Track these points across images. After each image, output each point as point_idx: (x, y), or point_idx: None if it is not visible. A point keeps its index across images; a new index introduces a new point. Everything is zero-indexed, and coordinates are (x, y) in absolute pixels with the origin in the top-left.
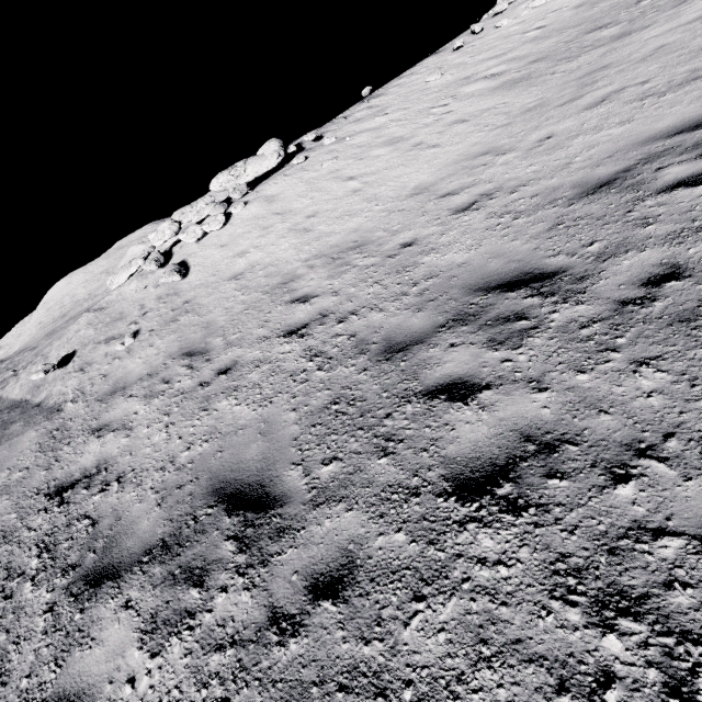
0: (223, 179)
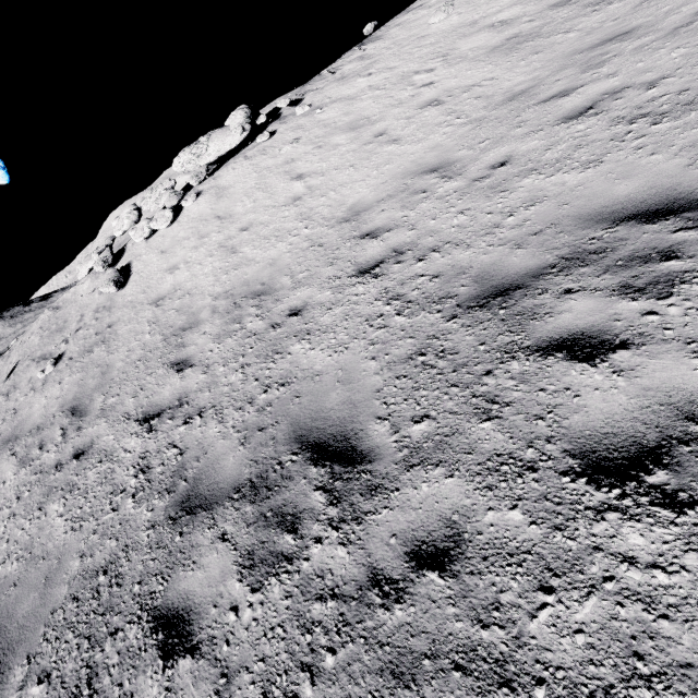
0: (184, 158)
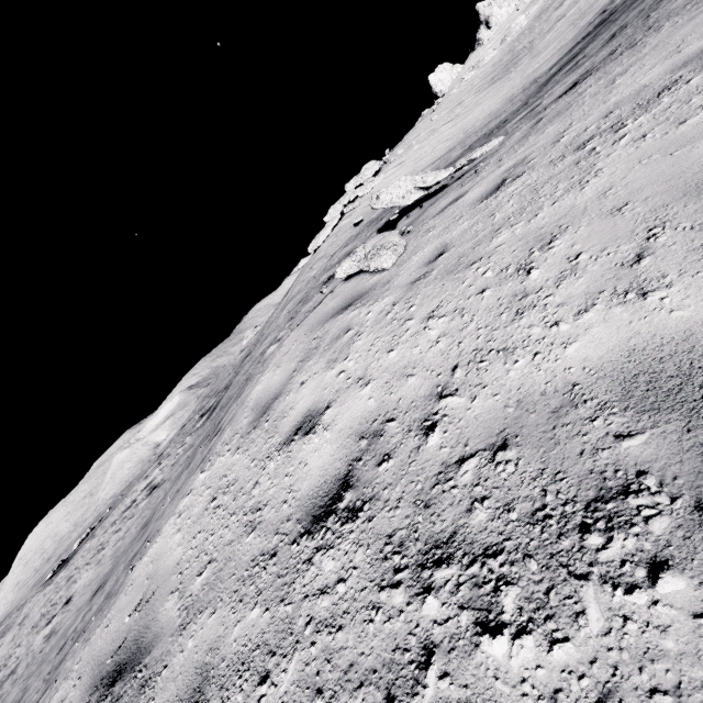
0: (353, 182)
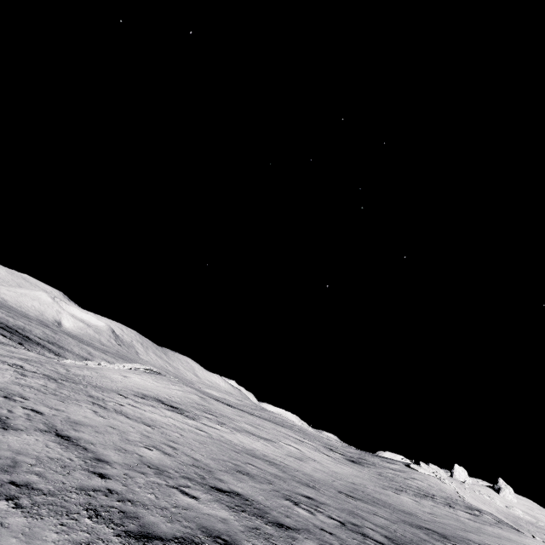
0: (435, 467)
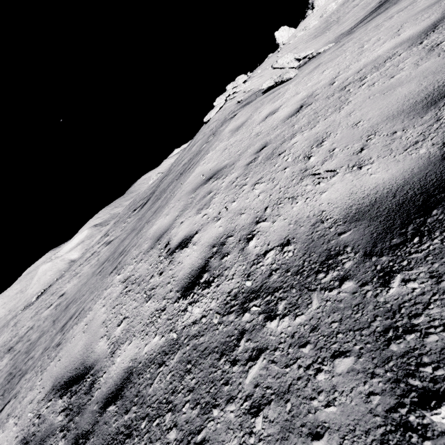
0: (231, 85)
